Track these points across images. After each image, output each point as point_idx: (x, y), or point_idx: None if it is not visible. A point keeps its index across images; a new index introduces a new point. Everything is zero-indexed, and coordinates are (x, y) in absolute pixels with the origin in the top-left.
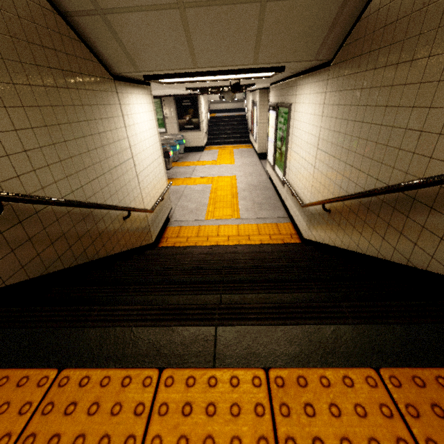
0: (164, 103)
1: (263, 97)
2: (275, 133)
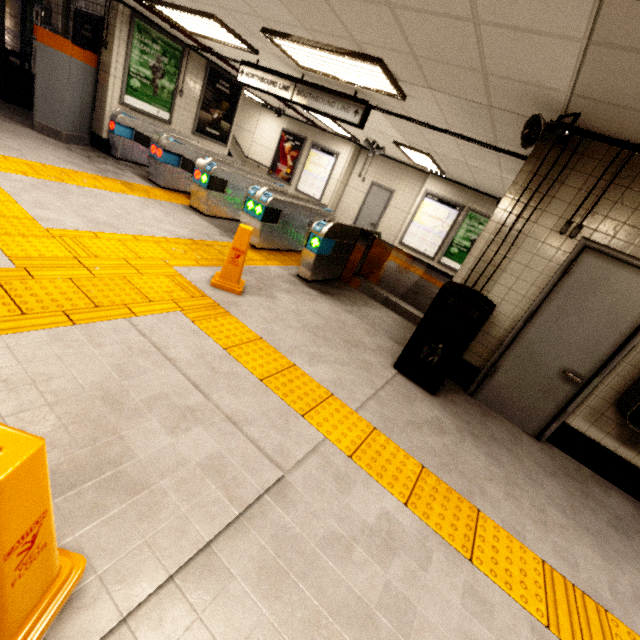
0: (187, 61)
1: (355, 154)
2: (451, 229)
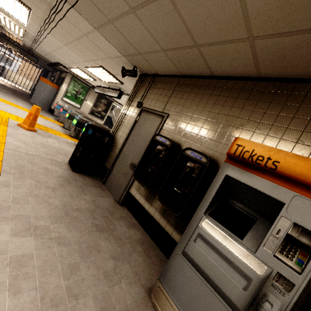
0: (90, 91)
1: None
2: None
